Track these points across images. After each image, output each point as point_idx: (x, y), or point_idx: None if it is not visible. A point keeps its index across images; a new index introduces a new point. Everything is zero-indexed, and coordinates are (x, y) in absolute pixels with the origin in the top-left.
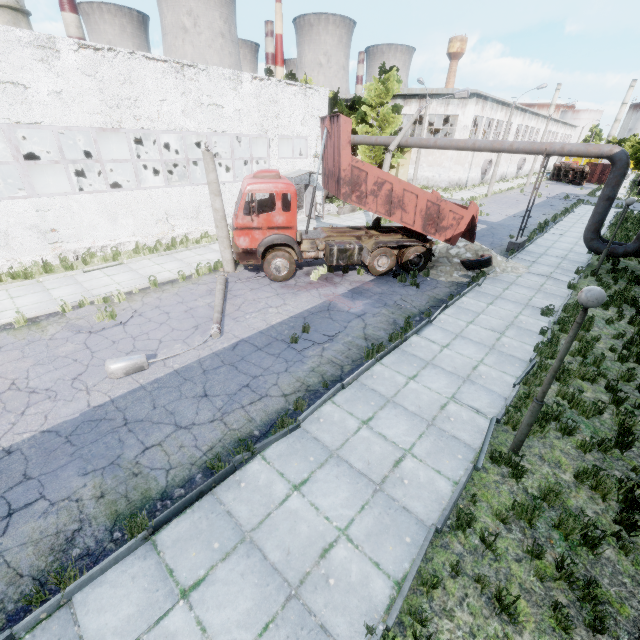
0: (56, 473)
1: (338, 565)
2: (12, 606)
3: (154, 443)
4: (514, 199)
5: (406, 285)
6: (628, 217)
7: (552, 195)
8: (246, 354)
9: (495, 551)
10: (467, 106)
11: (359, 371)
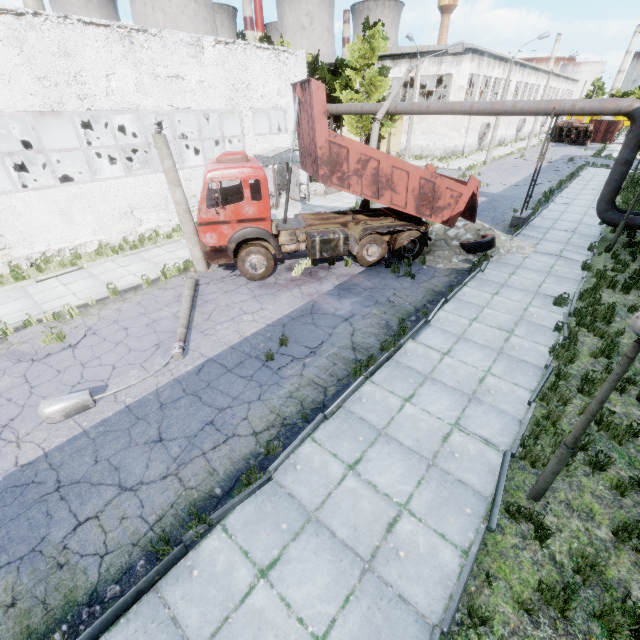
0: None
1: None
2: None
3: (89, 515)
4: (515, 165)
5: (400, 276)
6: (639, 179)
7: (555, 158)
8: (213, 378)
9: None
10: (462, 64)
11: (345, 395)
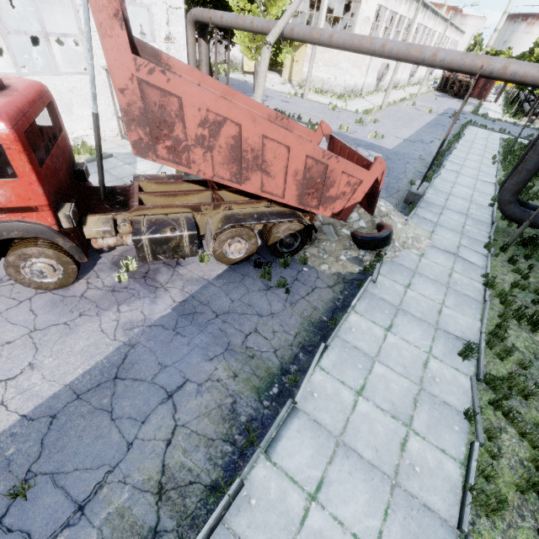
0: None
1: None
2: None
3: None
4: (407, 114)
5: (271, 287)
6: (513, 146)
7: (441, 111)
8: None
9: None
10: None
11: None
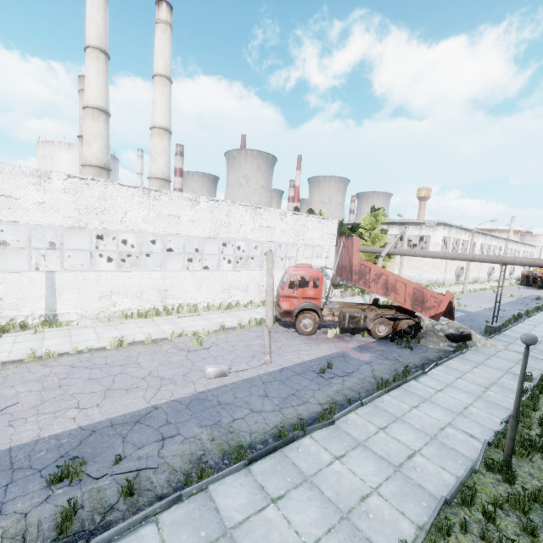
0: (184, 423)
1: (374, 507)
2: (175, 484)
3: (239, 417)
4: (488, 296)
5: (401, 347)
6: None
7: (524, 296)
8: (289, 376)
9: (495, 521)
10: (436, 230)
11: (373, 396)
